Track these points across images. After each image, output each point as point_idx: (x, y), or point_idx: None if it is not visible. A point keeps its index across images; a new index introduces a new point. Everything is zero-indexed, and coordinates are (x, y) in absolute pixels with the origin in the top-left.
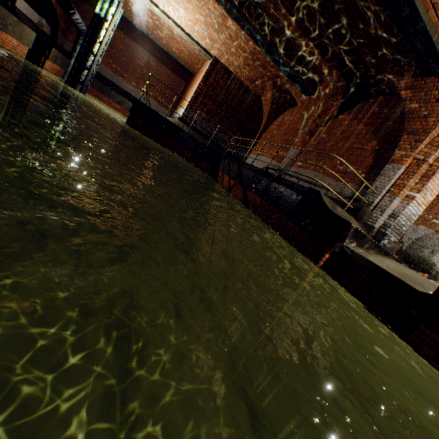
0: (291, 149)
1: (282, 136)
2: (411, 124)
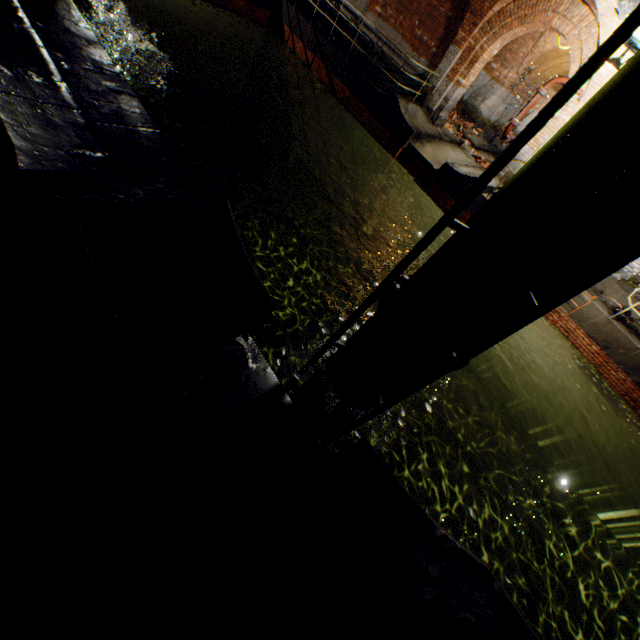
0: None
1: None
2: (474, 2)
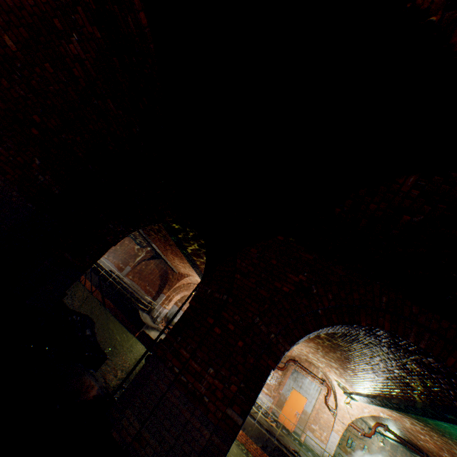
0: (128, 267)
1: (123, 253)
2: (170, 282)
